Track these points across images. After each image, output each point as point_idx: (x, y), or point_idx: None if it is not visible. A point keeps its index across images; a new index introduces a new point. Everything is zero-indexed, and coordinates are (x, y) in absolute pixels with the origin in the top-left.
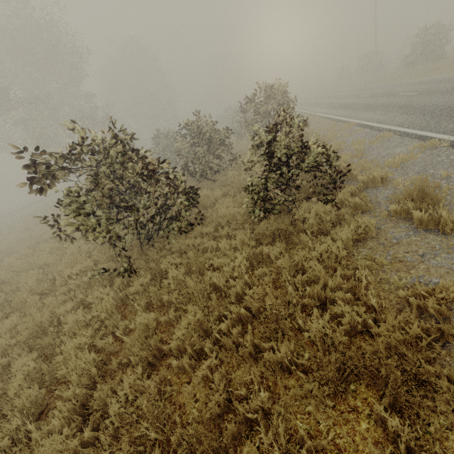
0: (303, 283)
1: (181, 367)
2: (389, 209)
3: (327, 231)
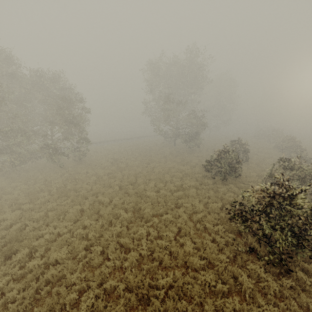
0: None
1: None
2: None
3: None
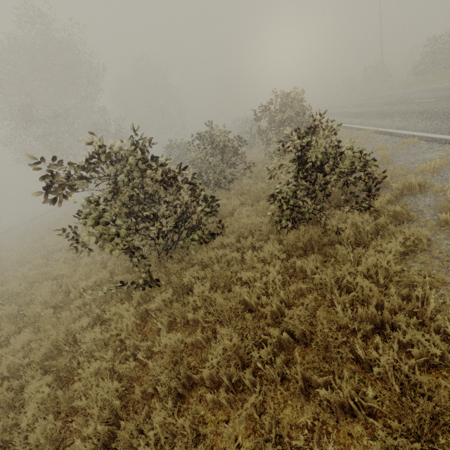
0: (349, 302)
1: (216, 401)
2: (435, 218)
3: (364, 242)
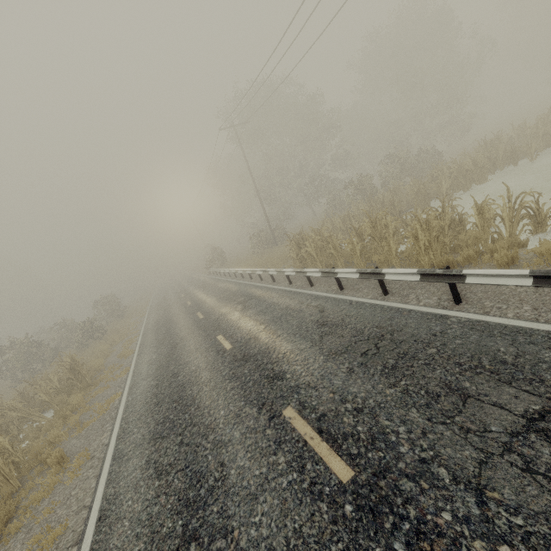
0: None
1: None
2: None
3: None
